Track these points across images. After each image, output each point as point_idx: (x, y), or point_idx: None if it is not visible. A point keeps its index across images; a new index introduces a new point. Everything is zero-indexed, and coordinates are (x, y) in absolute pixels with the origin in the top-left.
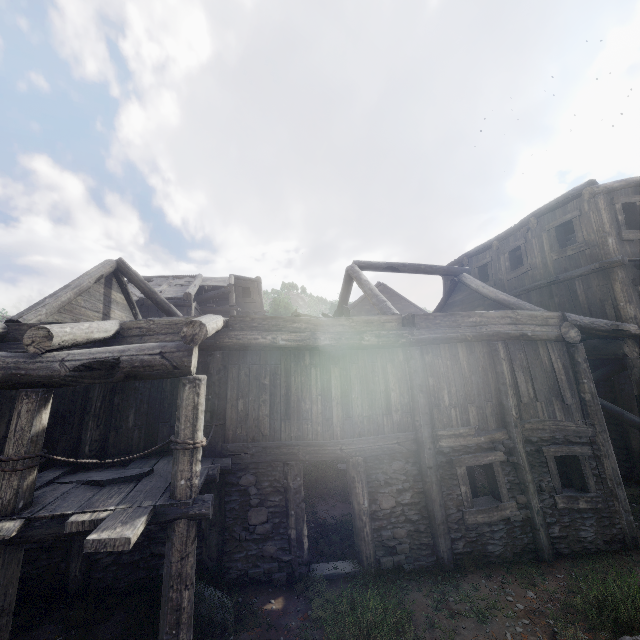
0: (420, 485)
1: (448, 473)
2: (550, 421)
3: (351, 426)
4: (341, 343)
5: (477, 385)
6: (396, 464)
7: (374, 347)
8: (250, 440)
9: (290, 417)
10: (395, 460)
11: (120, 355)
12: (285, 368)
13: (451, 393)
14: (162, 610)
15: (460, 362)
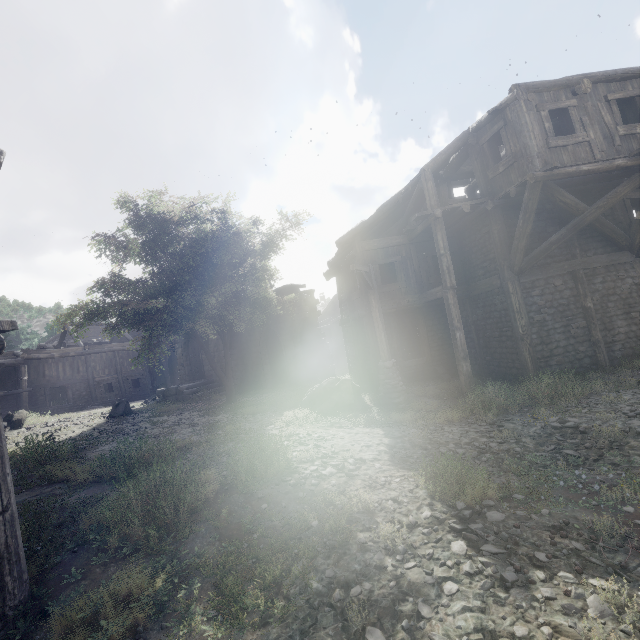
0: (89, 390)
1: (98, 386)
2: (131, 371)
3: (67, 377)
4: (63, 356)
5: (109, 364)
6: (81, 385)
7: (74, 356)
8: (32, 384)
9: (46, 377)
10: (81, 385)
11: (5, 362)
12: (43, 364)
13: (100, 366)
14: (22, 408)
15: (104, 358)
